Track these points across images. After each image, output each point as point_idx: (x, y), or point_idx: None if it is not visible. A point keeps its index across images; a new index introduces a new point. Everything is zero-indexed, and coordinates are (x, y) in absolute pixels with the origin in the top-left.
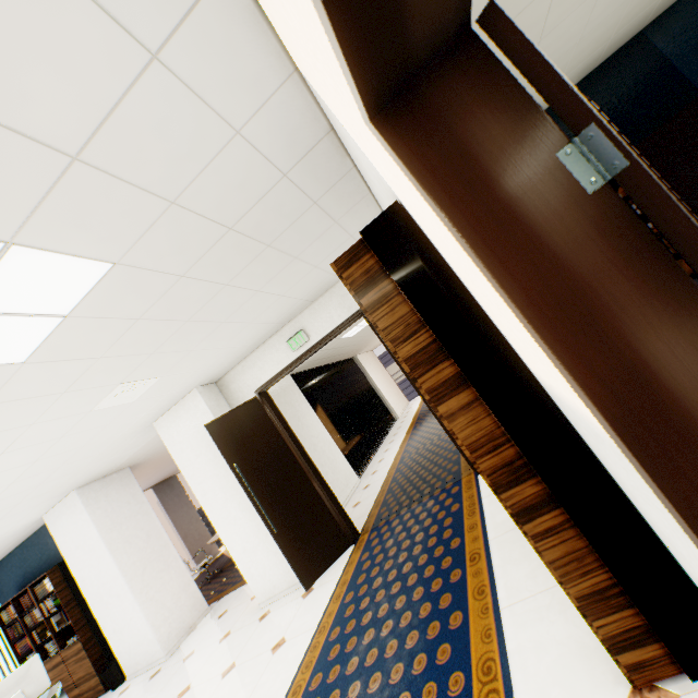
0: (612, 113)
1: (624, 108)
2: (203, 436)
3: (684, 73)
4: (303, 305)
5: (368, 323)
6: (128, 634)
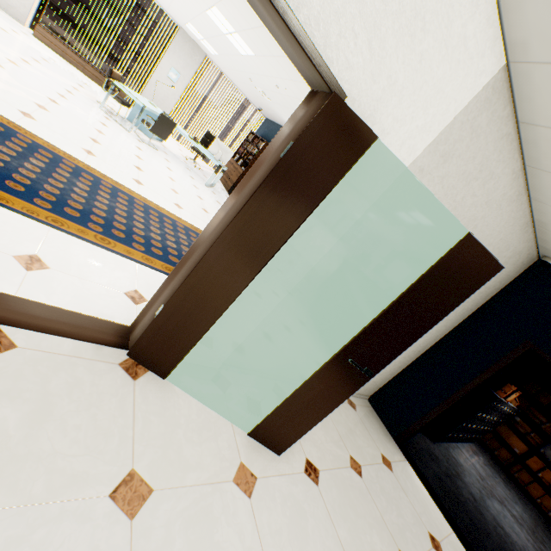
0: None
1: None
2: None
3: None
4: None
5: None
6: None
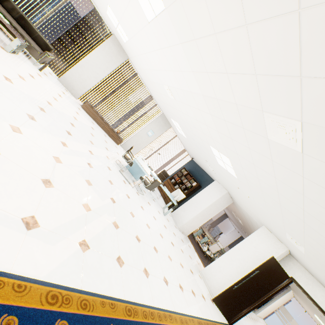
0: None
1: None
2: (264, 250)
3: None
4: None
5: None
6: (183, 213)
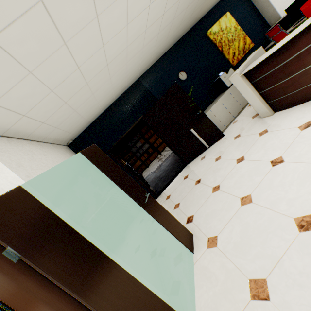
0: (135, 105)
1: (138, 103)
2: None
3: (153, 93)
4: None
5: None
6: None
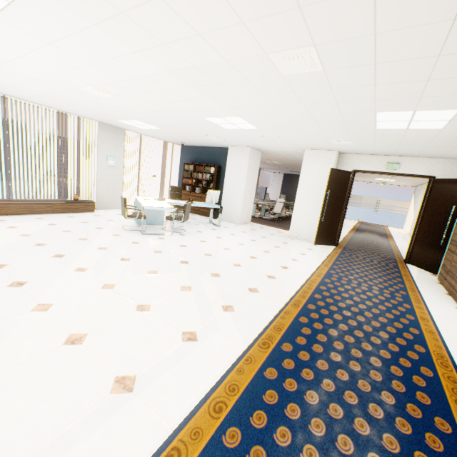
0: None
1: None
2: (321, 170)
3: None
4: (412, 155)
5: (427, 183)
6: (230, 207)
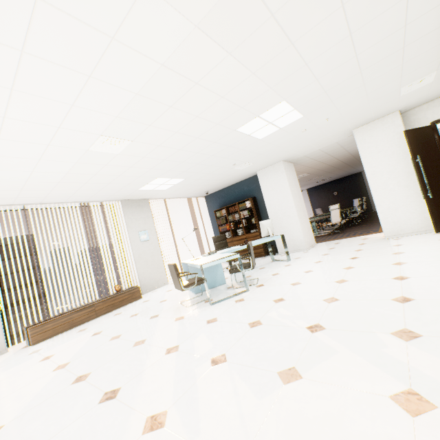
0: None
1: None
2: (388, 141)
3: None
4: None
5: None
6: (287, 234)
